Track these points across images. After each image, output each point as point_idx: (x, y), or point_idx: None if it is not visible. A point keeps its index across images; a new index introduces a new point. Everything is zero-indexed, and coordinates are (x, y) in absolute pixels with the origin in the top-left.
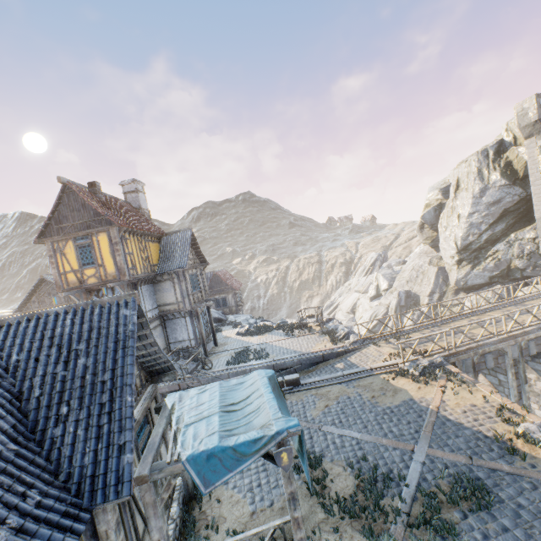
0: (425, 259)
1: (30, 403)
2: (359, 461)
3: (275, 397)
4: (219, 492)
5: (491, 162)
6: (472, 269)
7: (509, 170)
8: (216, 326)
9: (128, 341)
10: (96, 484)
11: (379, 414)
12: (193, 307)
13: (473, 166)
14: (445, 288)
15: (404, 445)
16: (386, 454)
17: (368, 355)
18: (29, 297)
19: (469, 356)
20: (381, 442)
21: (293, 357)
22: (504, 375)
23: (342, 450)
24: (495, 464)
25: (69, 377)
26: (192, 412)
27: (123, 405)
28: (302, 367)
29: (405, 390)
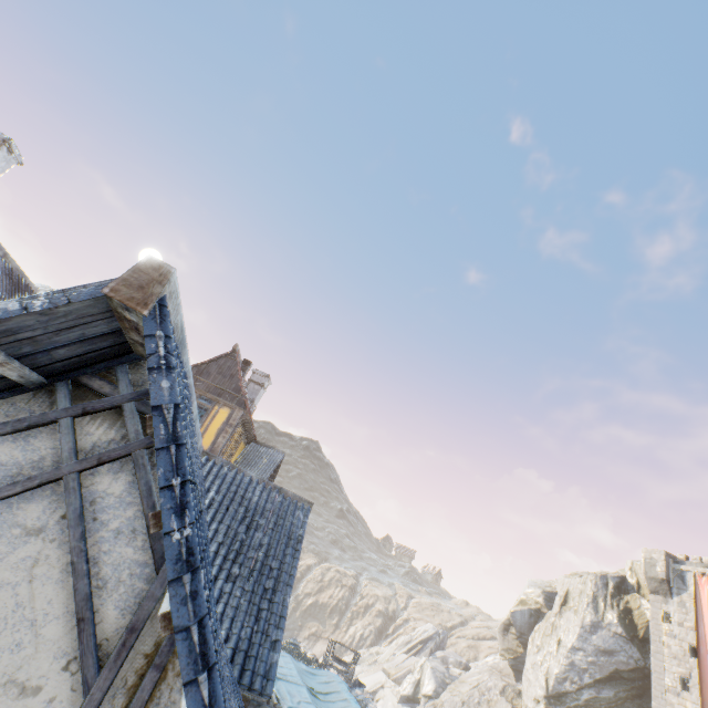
0: (498, 680)
1: (211, 544)
2: None
3: None
4: None
5: (609, 595)
6: None
7: (628, 618)
8: None
9: (297, 544)
10: (247, 664)
11: None
12: None
13: (589, 586)
14: None
15: None
16: None
17: None
18: None
19: None
20: None
21: None
22: None
23: None
24: None
25: (248, 543)
26: None
27: (281, 602)
28: None
29: None
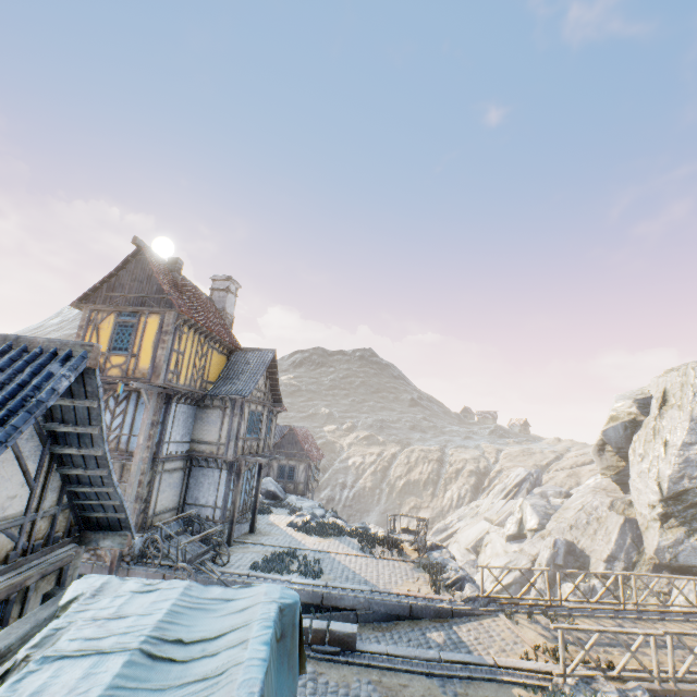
0: (603, 498)
1: None
2: None
3: (278, 660)
4: None
5: None
6: (688, 535)
7: None
8: (267, 504)
9: (17, 416)
10: None
11: None
12: (237, 457)
13: (692, 375)
14: (637, 557)
15: None
16: None
17: (494, 634)
18: None
19: None
20: None
21: (360, 592)
22: None
23: None
24: None
25: None
26: (88, 628)
27: None
28: (370, 615)
29: None
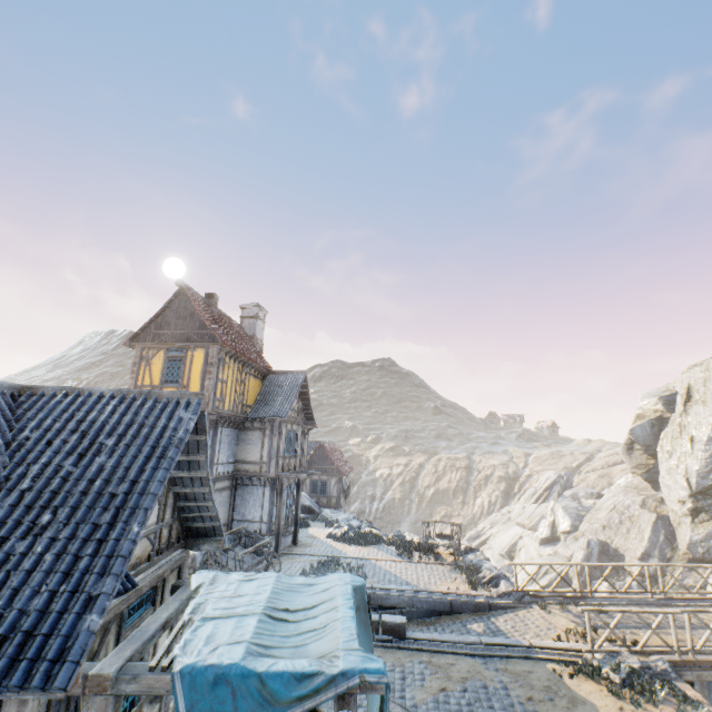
0: (635, 496)
1: (10, 496)
2: None
3: (357, 624)
4: None
5: None
6: None
7: None
8: (303, 518)
9: (170, 451)
10: (26, 650)
11: None
12: (279, 474)
13: None
14: (670, 553)
15: None
16: None
17: (529, 622)
18: None
19: None
20: None
21: (403, 591)
22: None
23: None
24: None
25: (75, 475)
26: (221, 602)
27: (124, 536)
28: (414, 612)
29: (592, 705)
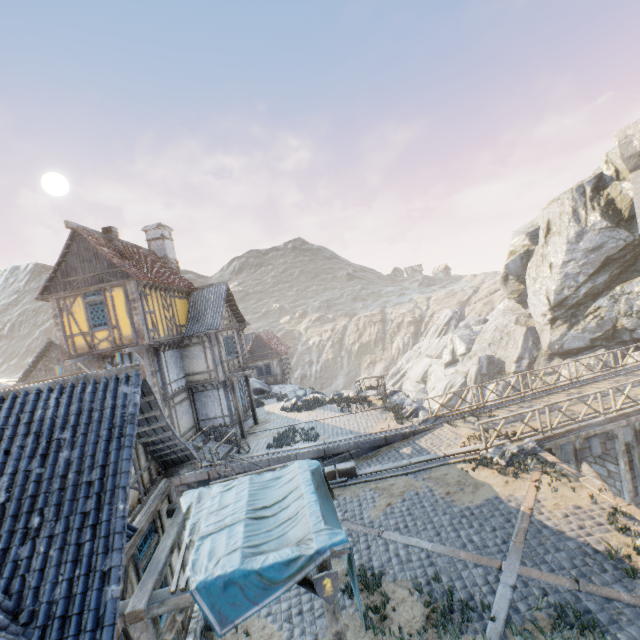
0: (511, 317)
1: None
2: (430, 582)
3: (320, 498)
4: (248, 621)
5: (589, 201)
6: (569, 329)
7: (611, 209)
8: (258, 399)
9: (126, 428)
10: (67, 629)
11: (455, 517)
12: (227, 376)
13: (567, 205)
14: (536, 353)
15: (488, 560)
16: (465, 573)
17: (442, 438)
18: (34, 363)
19: (569, 440)
20: (458, 556)
21: (349, 440)
22: (614, 465)
23: (408, 566)
24: (610, 591)
25: (46, 476)
26: (211, 517)
27: (113, 515)
28: (359, 452)
29: (488, 485)
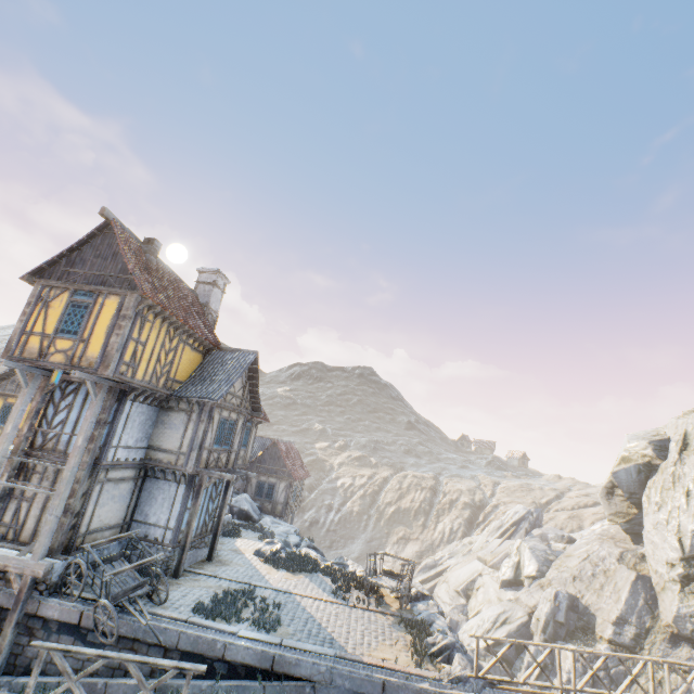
0: (612, 548)
1: None
2: None
3: None
4: None
5: None
6: None
7: None
8: (237, 525)
9: None
10: None
11: None
12: (199, 470)
13: None
14: (650, 622)
15: None
16: None
17: None
18: (11, 372)
19: None
20: None
21: (321, 657)
22: None
23: None
24: None
25: None
26: None
27: None
28: (330, 690)
29: None
